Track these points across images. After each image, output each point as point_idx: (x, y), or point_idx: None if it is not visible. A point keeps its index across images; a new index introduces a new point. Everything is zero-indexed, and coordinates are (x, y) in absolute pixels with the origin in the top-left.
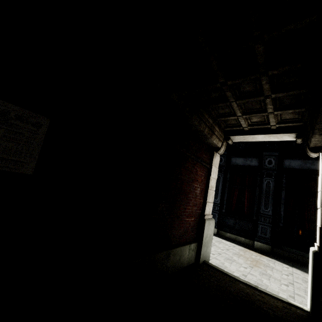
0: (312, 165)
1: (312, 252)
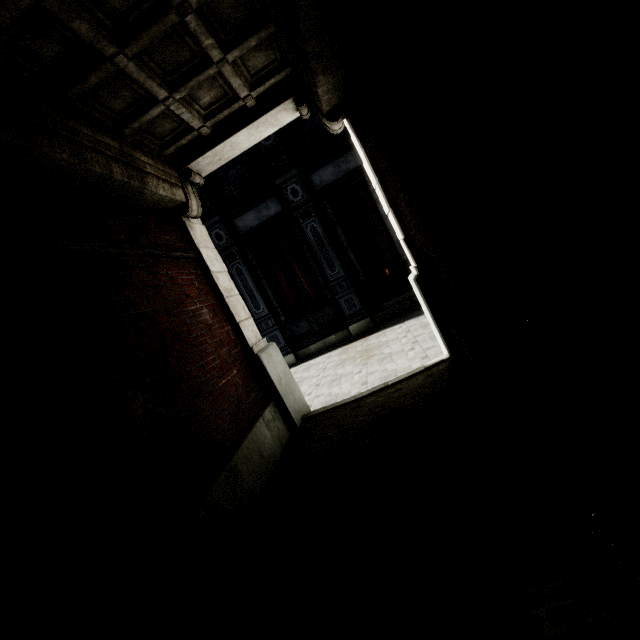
0: (348, 163)
1: (414, 281)
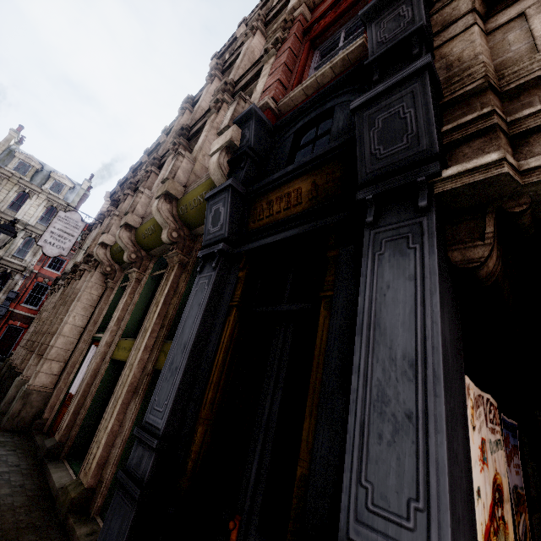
0: None
1: None
